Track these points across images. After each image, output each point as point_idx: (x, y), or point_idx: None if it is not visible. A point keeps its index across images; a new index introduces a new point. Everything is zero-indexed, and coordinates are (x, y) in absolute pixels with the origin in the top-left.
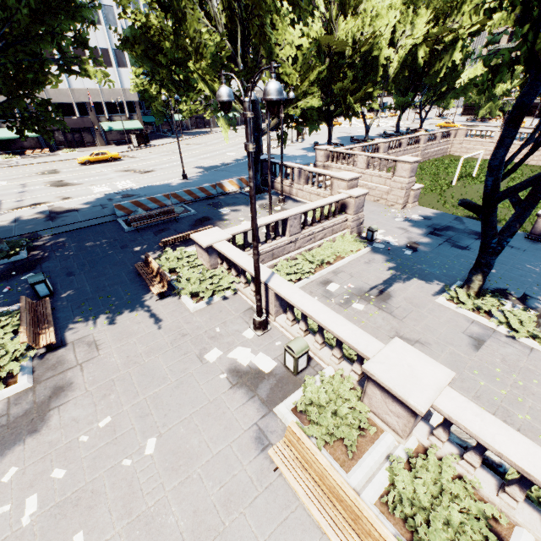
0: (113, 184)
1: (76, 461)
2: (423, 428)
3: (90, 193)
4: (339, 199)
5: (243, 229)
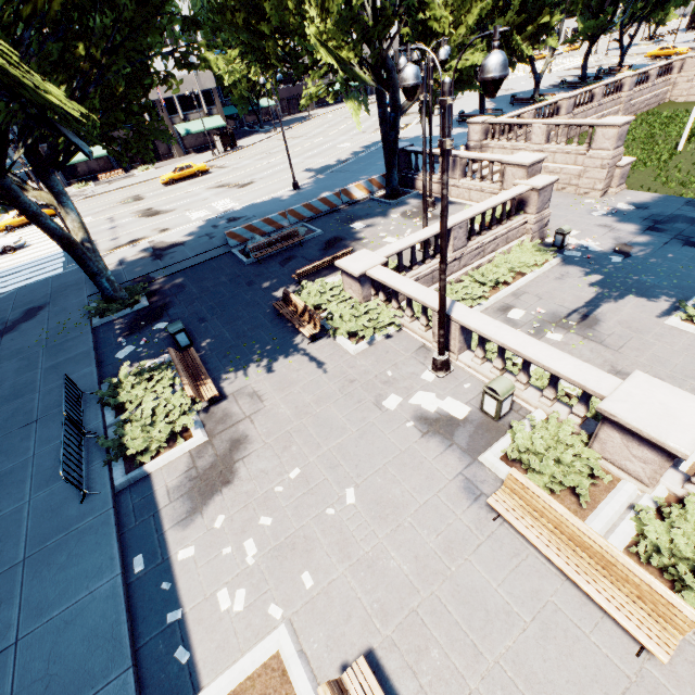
0: (211, 206)
1: (279, 510)
2: (675, 475)
3: (189, 221)
4: (517, 193)
5: (397, 249)
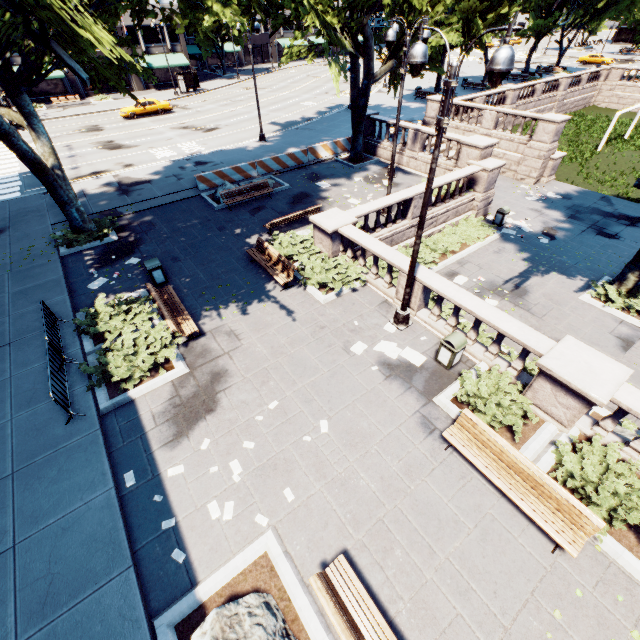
0: (176, 147)
1: (260, 436)
2: (586, 420)
3: (154, 160)
4: (470, 172)
5: (366, 211)
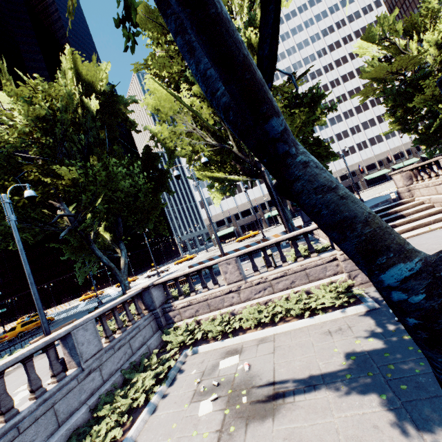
0: None
1: None
2: None
3: None
4: (299, 231)
5: (167, 277)
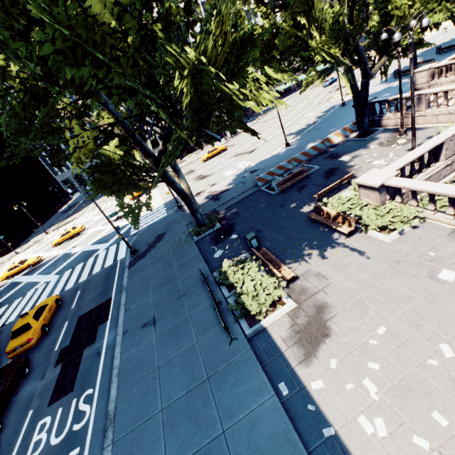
0: (235, 167)
1: (381, 358)
2: None
3: (226, 177)
4: None
5: (402, 164)
